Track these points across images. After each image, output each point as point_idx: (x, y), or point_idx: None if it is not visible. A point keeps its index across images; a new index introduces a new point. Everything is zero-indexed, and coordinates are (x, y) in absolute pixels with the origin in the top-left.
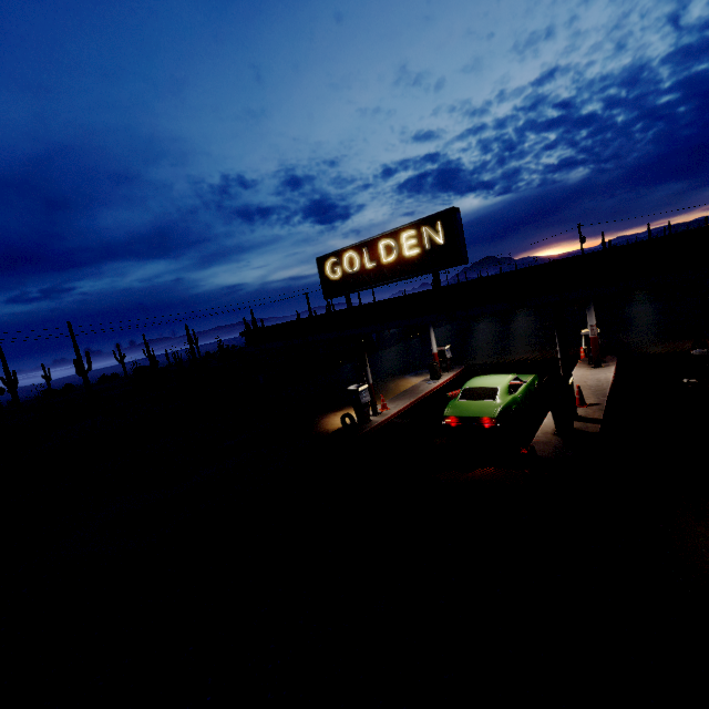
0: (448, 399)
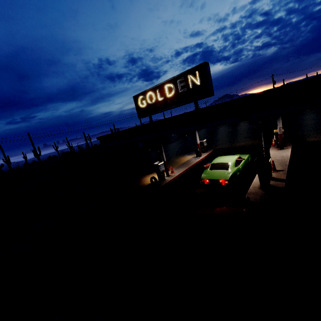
0: (203, 168)
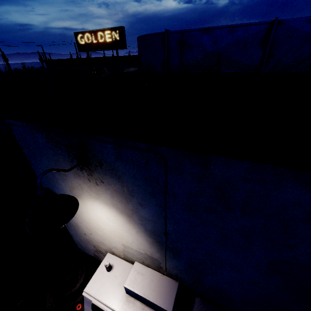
0: None
